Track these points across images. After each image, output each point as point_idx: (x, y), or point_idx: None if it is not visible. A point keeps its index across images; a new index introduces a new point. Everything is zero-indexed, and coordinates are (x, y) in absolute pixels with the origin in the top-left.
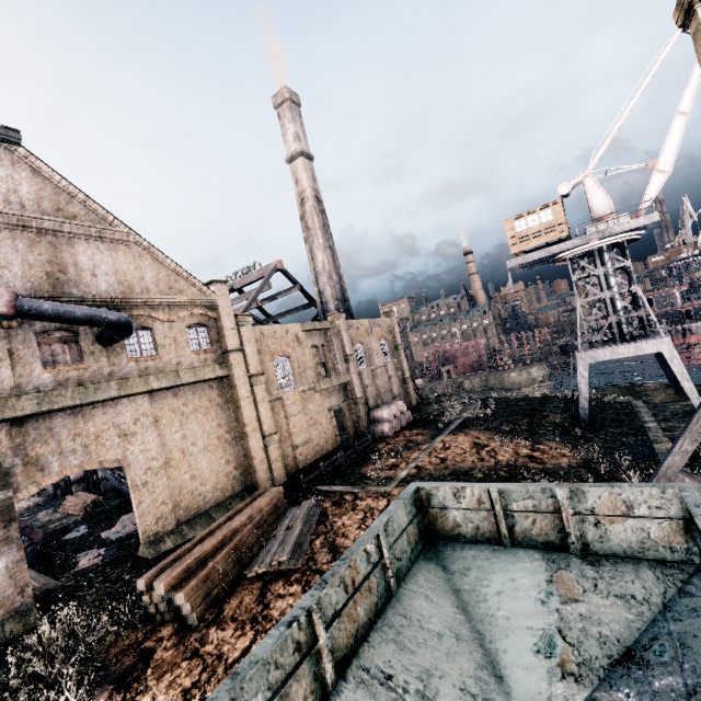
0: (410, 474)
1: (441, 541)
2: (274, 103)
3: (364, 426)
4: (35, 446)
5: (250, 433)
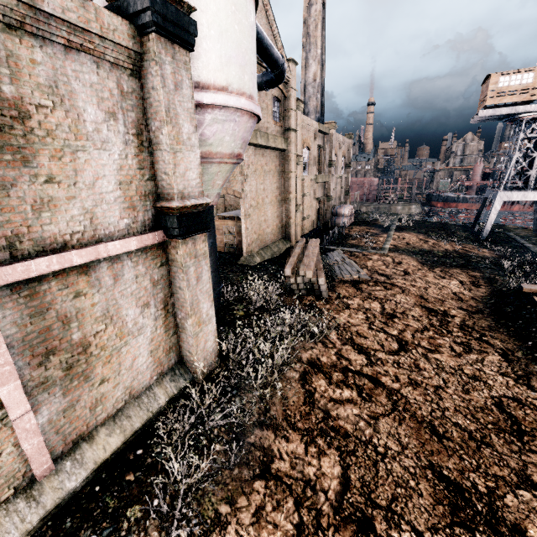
0: (391, 248)
1: None
2: None
3: (329, 217)
4: None
5: (292, 199)
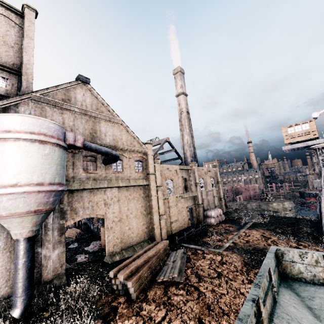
0: (230, 246)
1: (290, 279)
2: (173, 72)
3: (201, 218)
4: (75, 203)
5: (154, 212)
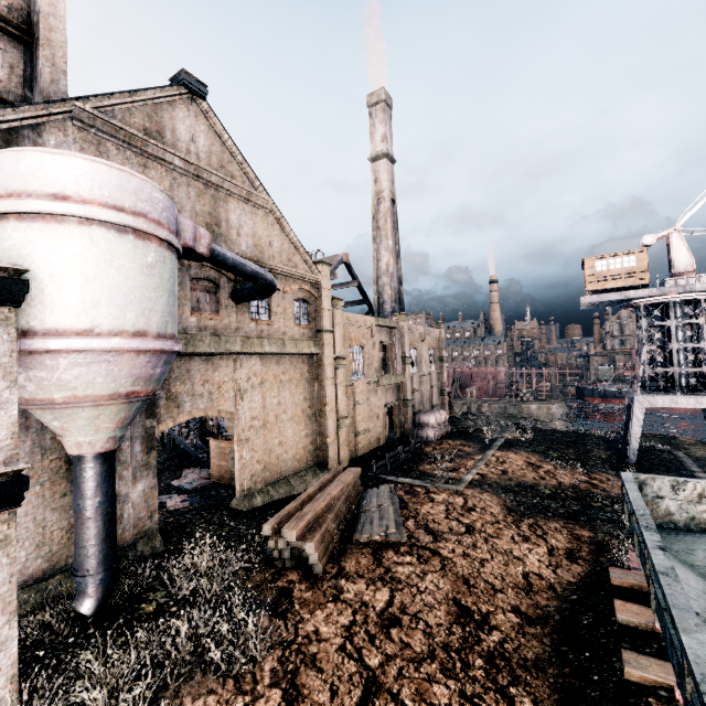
0: (475, 479)
1: None
2: (368, 101)
3: (409, 428)
4: (176, 383)
5: (328, 412)
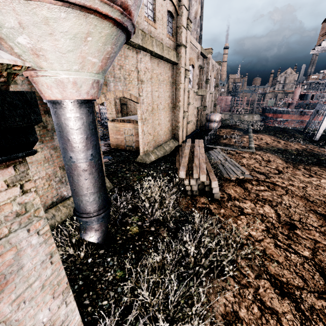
0: (256, 147)
1: None
2: None
3: (204, 122)
4: None
5: (180, 106)
